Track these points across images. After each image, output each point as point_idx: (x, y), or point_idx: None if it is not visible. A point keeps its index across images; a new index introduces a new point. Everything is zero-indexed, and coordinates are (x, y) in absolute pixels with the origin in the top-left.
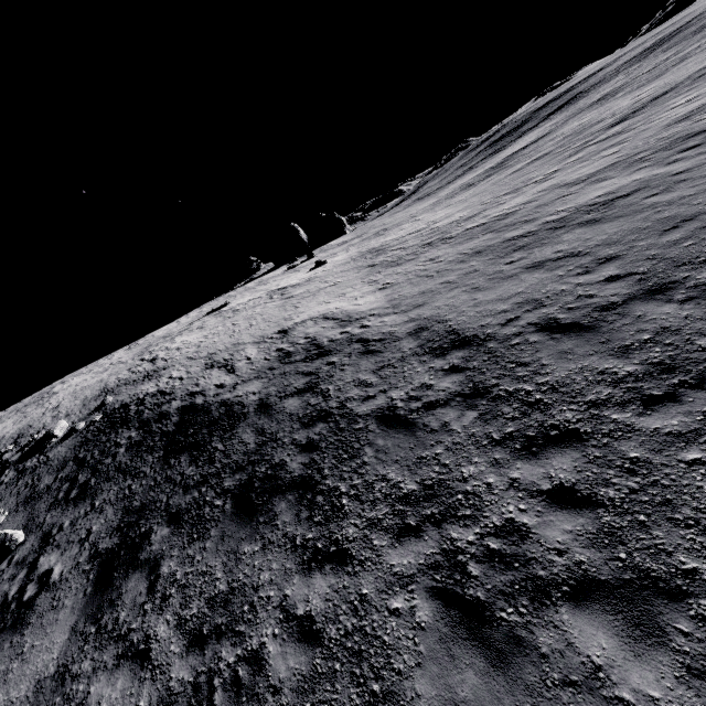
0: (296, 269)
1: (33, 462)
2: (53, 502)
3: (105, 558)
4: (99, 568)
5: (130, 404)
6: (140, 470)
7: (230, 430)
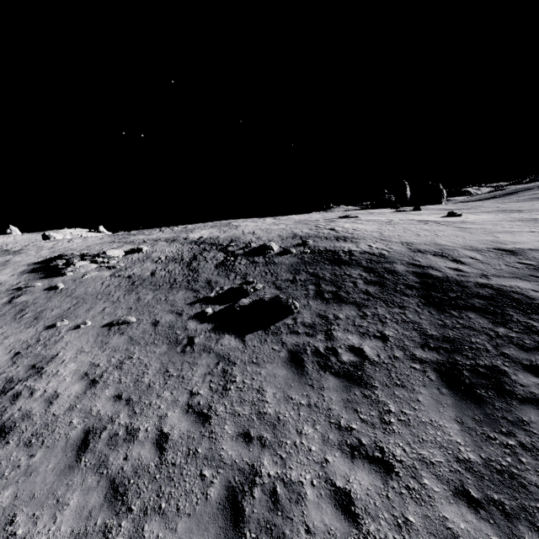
0: (410, 213)
1: (261, 260)
2: (306, 293)
3: (437, 368)
4: (438, 374)
5: (337, 251)
6: (405, 305)
7: (534, 313)
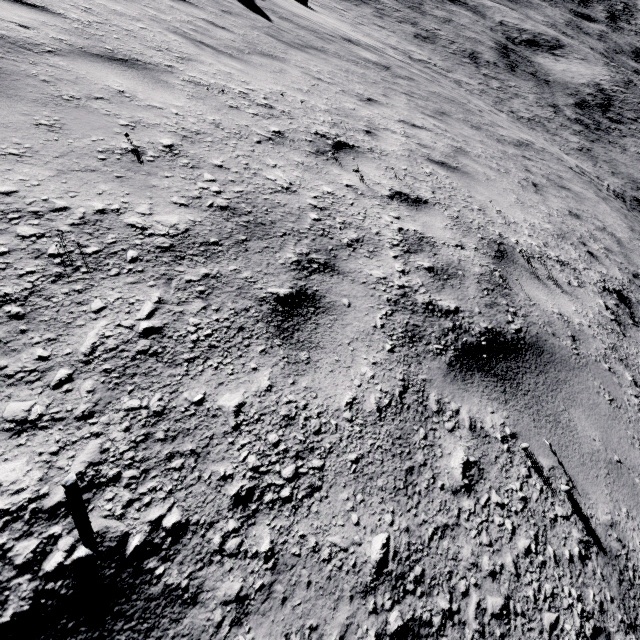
0: None
1: None
2: None
3: None
4: None
5: None
6: None
7: None
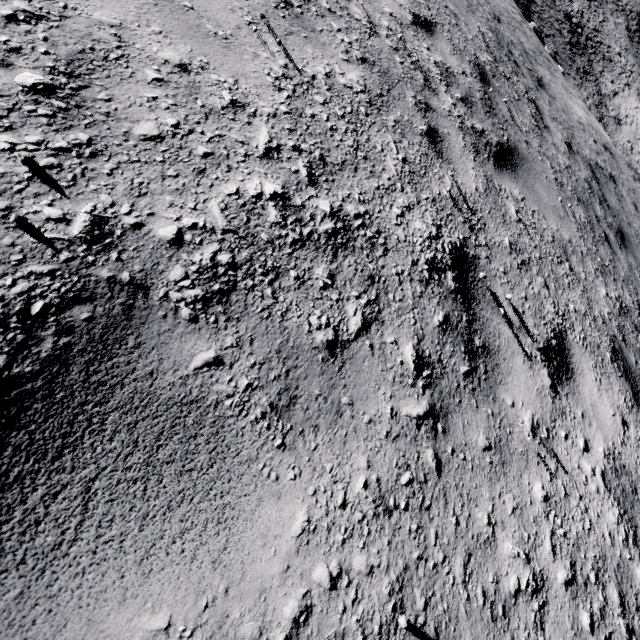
0: None
1: None
2: None
3: None
4: None
5: None
6: None
7: None
